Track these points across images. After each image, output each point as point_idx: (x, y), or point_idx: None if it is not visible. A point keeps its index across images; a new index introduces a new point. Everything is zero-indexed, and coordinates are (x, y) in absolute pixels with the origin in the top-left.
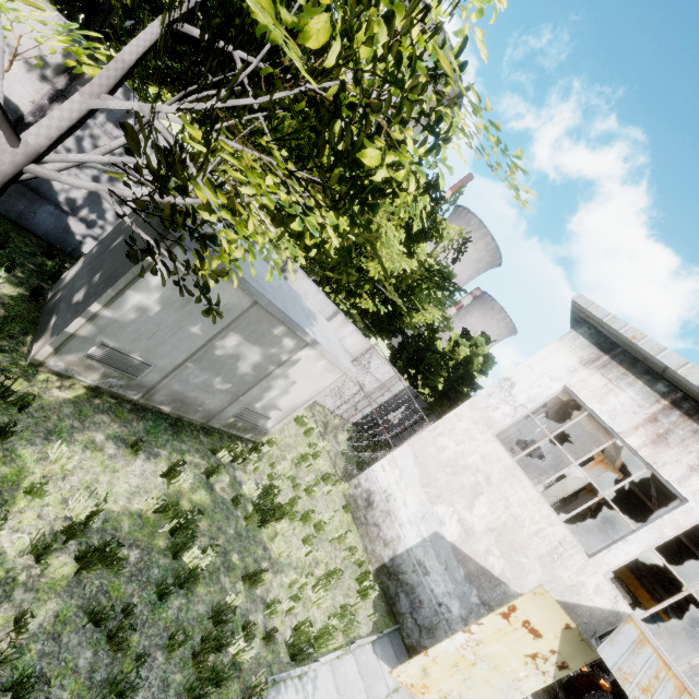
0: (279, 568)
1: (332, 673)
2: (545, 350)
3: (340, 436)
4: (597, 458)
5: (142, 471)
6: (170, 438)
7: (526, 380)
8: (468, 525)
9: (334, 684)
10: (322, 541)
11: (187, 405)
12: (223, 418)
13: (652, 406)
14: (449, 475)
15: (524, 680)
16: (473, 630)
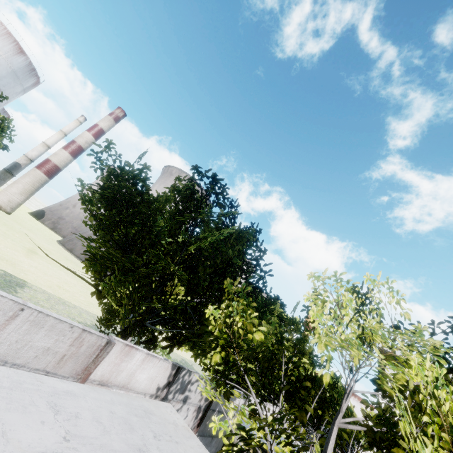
0: None
1: None
2: None
3: None
4: None
5: None
6: None
7: None
8: None
9: None
10: None
11: None
12: None
13: None
14: None
15: None
16: None
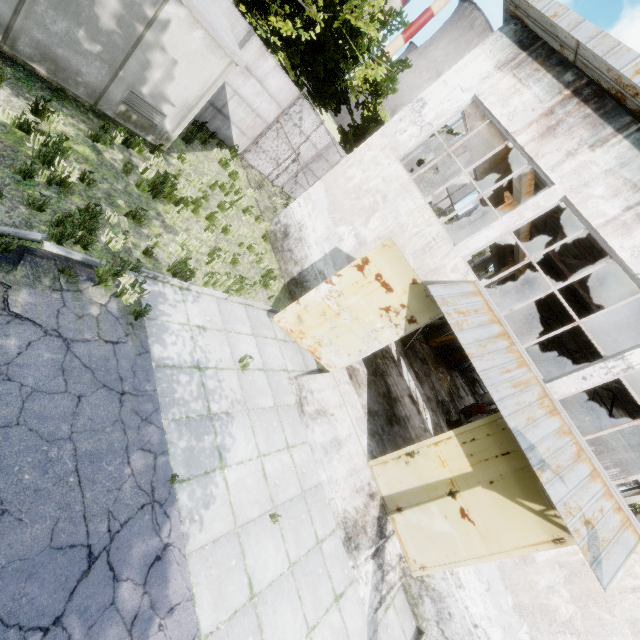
0: (173, 232)
1: (218, 304)
2: (464, 60)
3: (274, 198)
4: (507, 201)
5: (8, 100)
6: (48, 97)
7: (438, 97)
8: (361, 238)
9: (218, 309)
10: (230, 243)
11: (62, 70)
12: (112, 103)
13: (553, 99)
14: (353, 200)
15: (381, 332)
16: (334, 282)
